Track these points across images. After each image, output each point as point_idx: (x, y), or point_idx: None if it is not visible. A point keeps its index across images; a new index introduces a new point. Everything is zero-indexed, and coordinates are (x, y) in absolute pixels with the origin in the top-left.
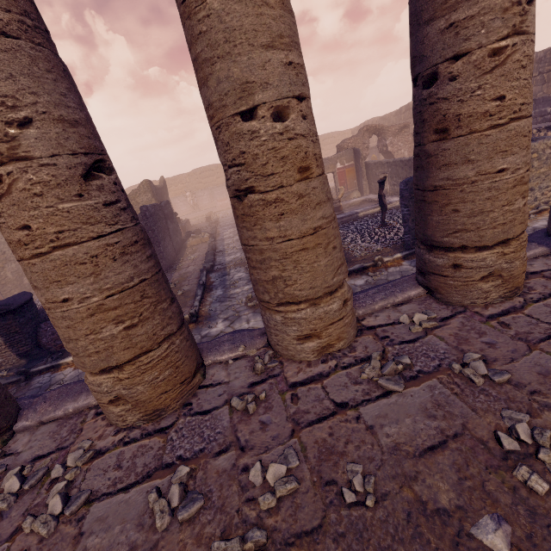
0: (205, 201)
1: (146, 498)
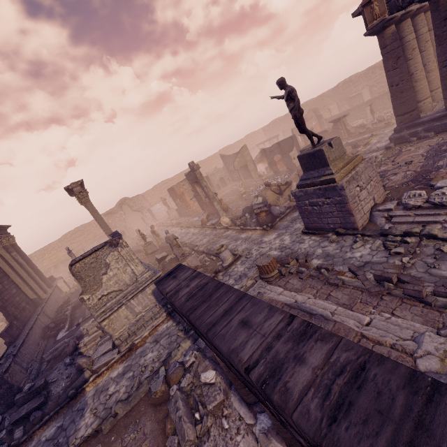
0: None
1: None
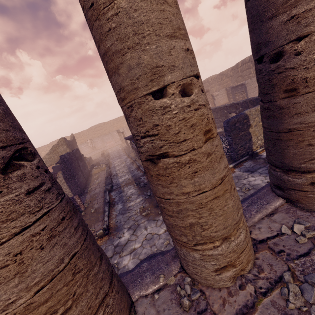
0: (99, 144)
1: None
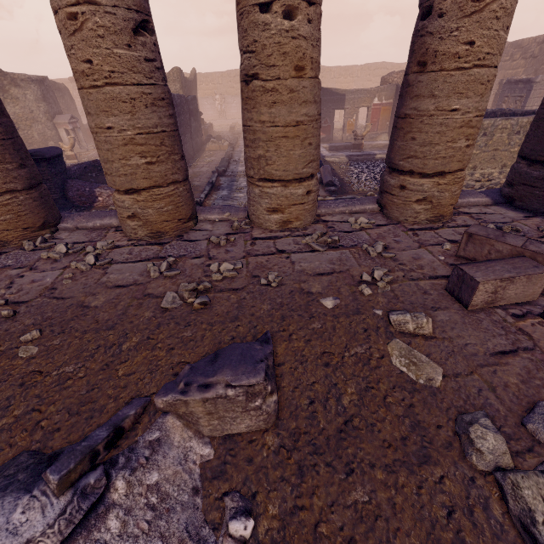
0: (233, 110)
1: (146, 267)
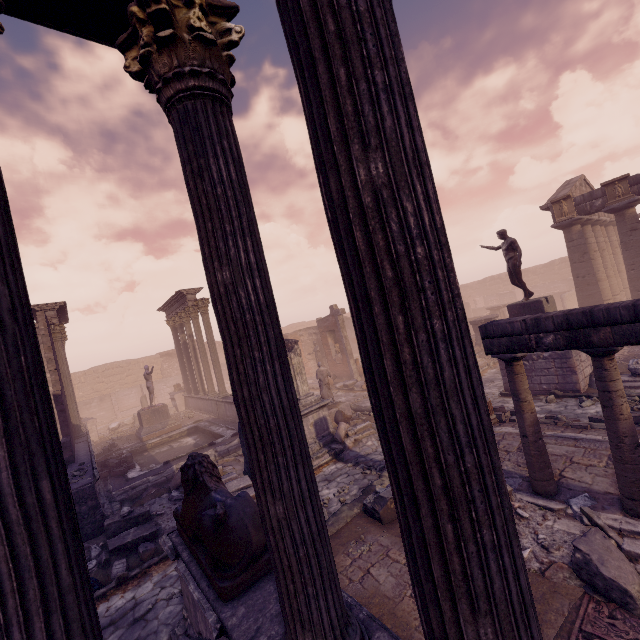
0: None
1: None
